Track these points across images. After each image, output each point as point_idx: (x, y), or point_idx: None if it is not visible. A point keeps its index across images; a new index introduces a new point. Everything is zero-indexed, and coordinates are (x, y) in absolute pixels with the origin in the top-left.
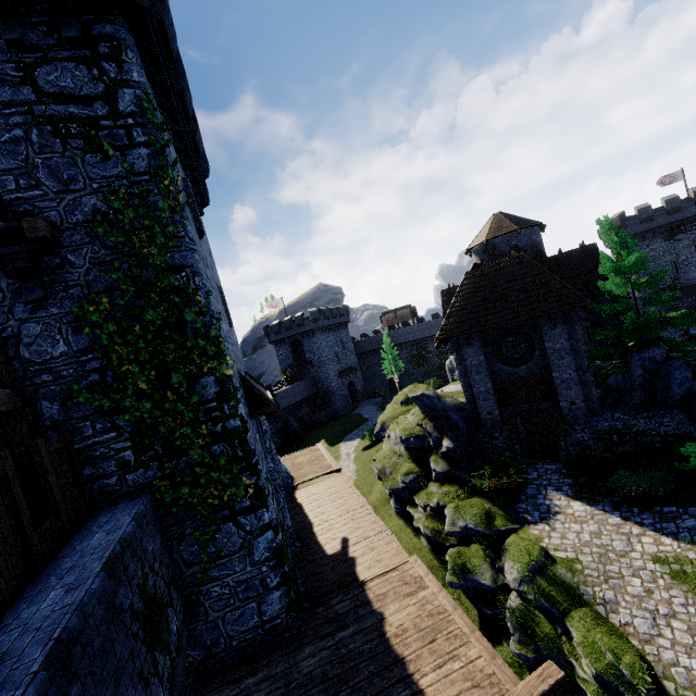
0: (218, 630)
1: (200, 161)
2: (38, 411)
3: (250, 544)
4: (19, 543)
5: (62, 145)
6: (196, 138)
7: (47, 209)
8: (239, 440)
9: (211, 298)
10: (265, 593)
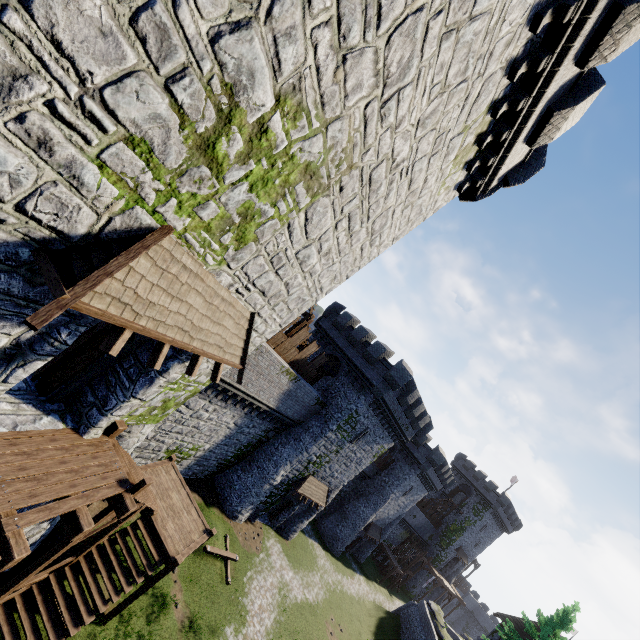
0: (427, 549)
1: (517, 527)
2: (444, 519)
3: (438, 550)
4: (435, 523)
5: (472, 509)
6: (511, 524)
7: (464, 511)
8: (449, 544)
9: (466, 534)
10: (433, 554)
